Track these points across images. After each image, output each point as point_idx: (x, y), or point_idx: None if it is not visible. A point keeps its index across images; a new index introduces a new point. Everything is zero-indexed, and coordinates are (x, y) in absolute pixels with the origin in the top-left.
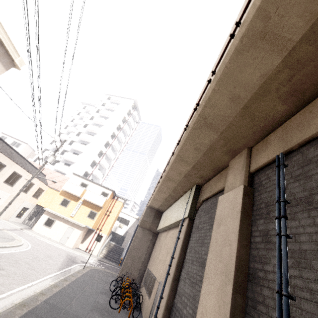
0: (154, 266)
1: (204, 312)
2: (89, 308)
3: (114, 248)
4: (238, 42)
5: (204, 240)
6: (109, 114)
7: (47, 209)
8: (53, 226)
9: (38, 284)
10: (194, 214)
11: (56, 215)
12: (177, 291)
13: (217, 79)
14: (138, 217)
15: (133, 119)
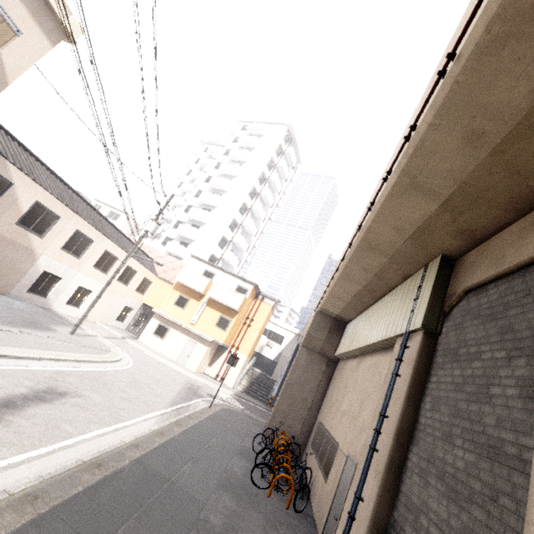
0: (332, 419)
1: None
2: (214, 482)
3: (260, 378)
4: None
5: (489, 388)
6: (244, 155)
7: (157, 310)
8: (167, 337)
9: (132, 427)
10: (438, 322)
11: (170, 321)
12: (399, 495)
13: None
14: (298, 332)
15: (287, 162)
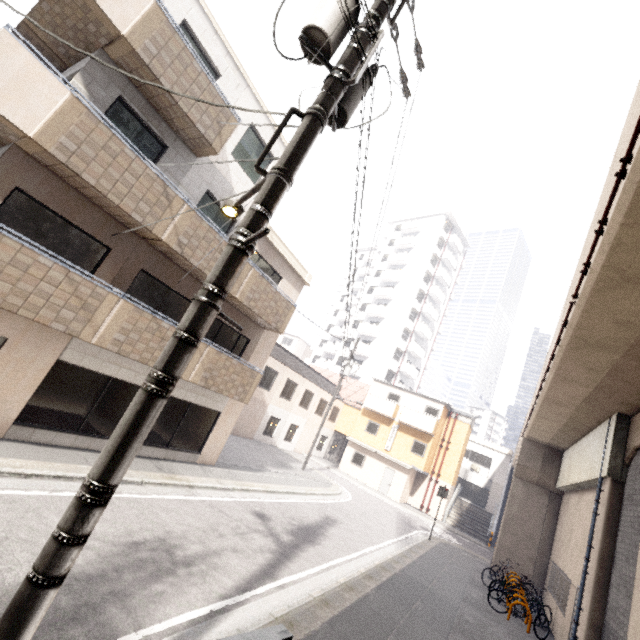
0: (563, 557)
1: (636, 626)
2: (458, 598)
3: (471, 510)
4: (592, 285)
5: None
6: (403, 258)
7: (351, 438)
8: (365, 465)
9: (384, 549)
10: (622, 472)
11: (364, 448)
12: (607, 604)
13: (581, 309)
14: (509, 452)
15: (452, 250)
